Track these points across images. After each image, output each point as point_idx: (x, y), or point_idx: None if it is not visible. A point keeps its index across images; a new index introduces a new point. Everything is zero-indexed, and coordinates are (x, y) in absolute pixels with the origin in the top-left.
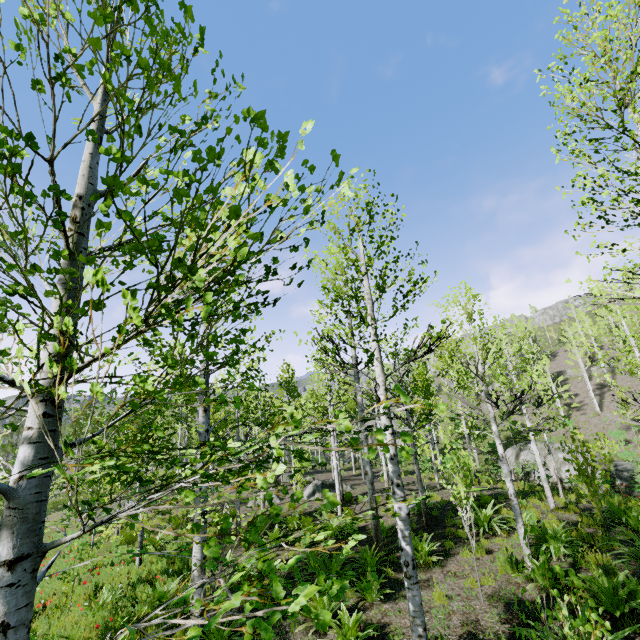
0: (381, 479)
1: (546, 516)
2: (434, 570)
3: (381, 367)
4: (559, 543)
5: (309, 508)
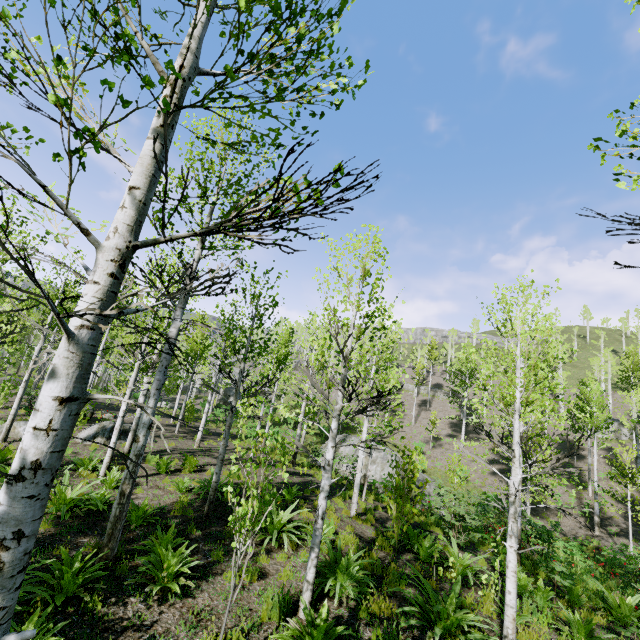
0: (195, 437)
1: (344, 526)
2: (171, 603)
3: (134, 215)
4: (348, 579)
5: (72, 456)
